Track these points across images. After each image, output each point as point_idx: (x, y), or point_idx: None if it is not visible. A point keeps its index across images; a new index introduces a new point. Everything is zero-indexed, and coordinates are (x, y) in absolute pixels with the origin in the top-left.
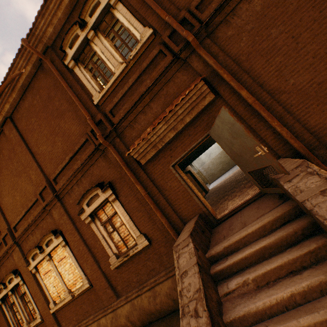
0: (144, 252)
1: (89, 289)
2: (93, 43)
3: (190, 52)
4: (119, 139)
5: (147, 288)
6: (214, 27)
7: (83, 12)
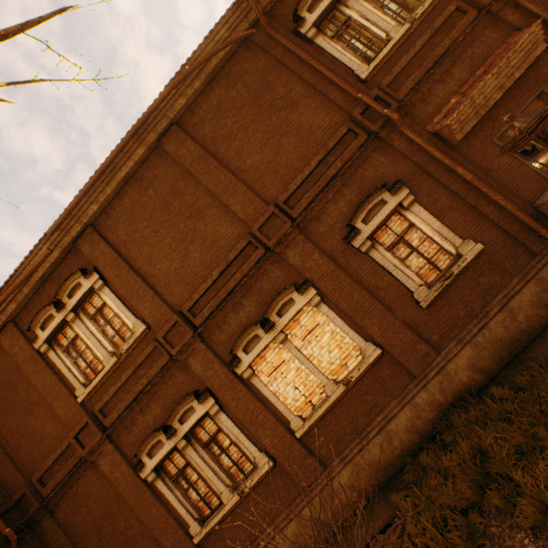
0: (471, 266)
1: (375, 364)
2: (344, 7)
3: (502, 5)
4: (409, 119)
5: (496, 310)
6: None
7: None
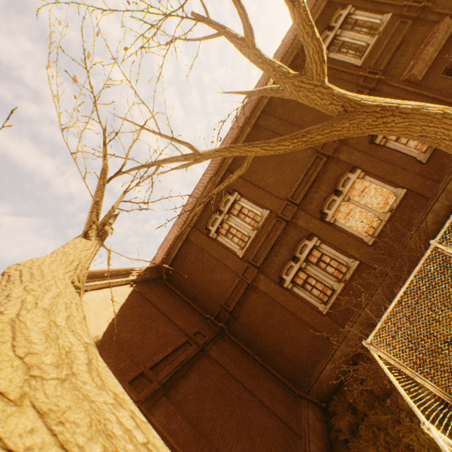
0: None
1: (404, 199)
2: (339, 37)
3: (425, 14)
4: (389, 77)
5: None
6: (433, 1)
7: (329, 22)
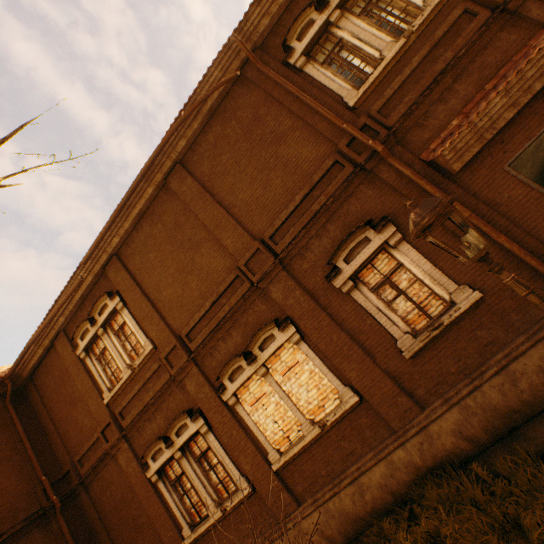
0: (467, 316)
1: (353, 410)
2: (336, 28)
3: None
4: (400, 147)
5: (492, 372)
6: None
7: None
